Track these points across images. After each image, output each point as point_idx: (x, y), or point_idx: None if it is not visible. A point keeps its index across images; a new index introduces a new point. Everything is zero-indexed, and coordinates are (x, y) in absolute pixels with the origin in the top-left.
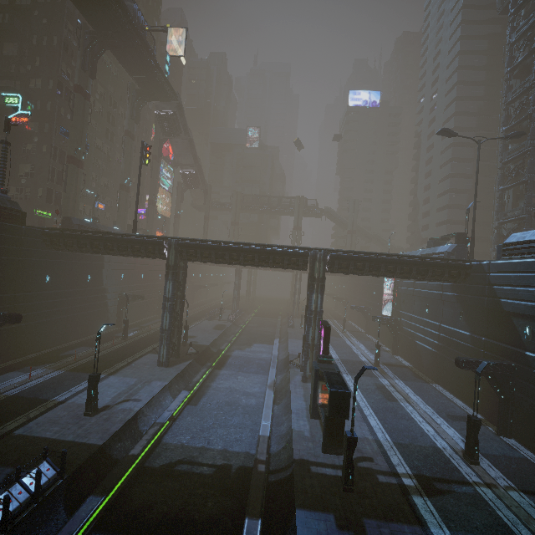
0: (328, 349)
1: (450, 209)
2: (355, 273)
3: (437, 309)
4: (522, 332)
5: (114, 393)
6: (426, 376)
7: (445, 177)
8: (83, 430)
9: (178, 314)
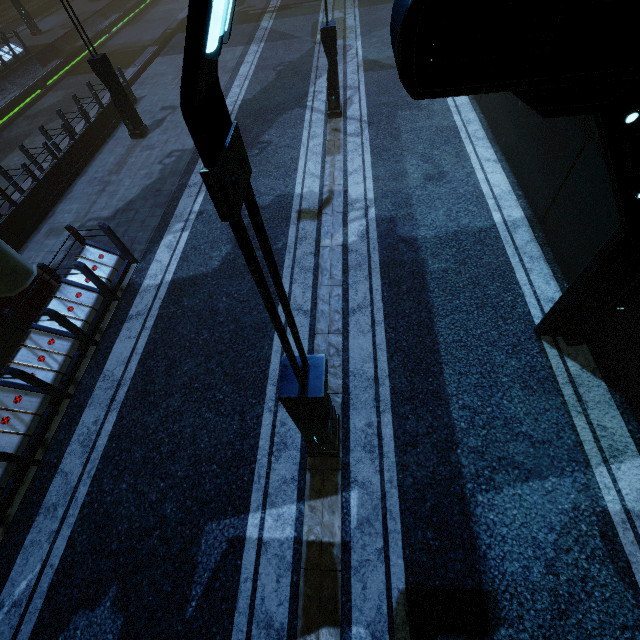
0: None
1: None
2: None
3: None
4: None
5: (53, 24)
6: None
7: None
8: (36, 41)
9: None
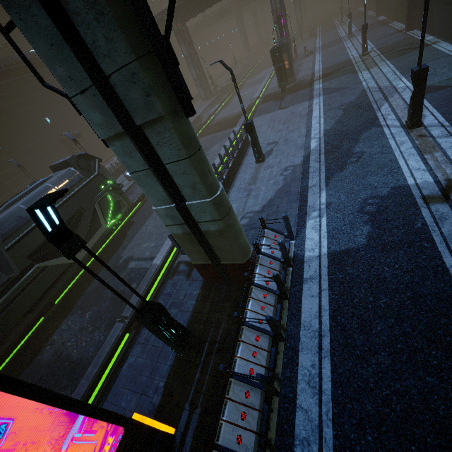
0: (283, 33)
1: None
2: None
3: None
4: None
5: None
6: (392, 20)
7: None
8: None
9: (198, 66)
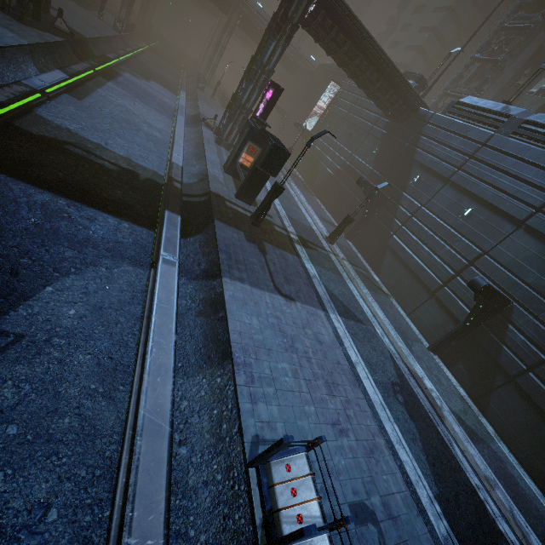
0: (268, 114)
1: (418, 53)
2: (329, 47)
3: (358, 140)
4: (412, 178)
5: None
6: (312, 192)
7: (443, 9)
8: None
9: None
